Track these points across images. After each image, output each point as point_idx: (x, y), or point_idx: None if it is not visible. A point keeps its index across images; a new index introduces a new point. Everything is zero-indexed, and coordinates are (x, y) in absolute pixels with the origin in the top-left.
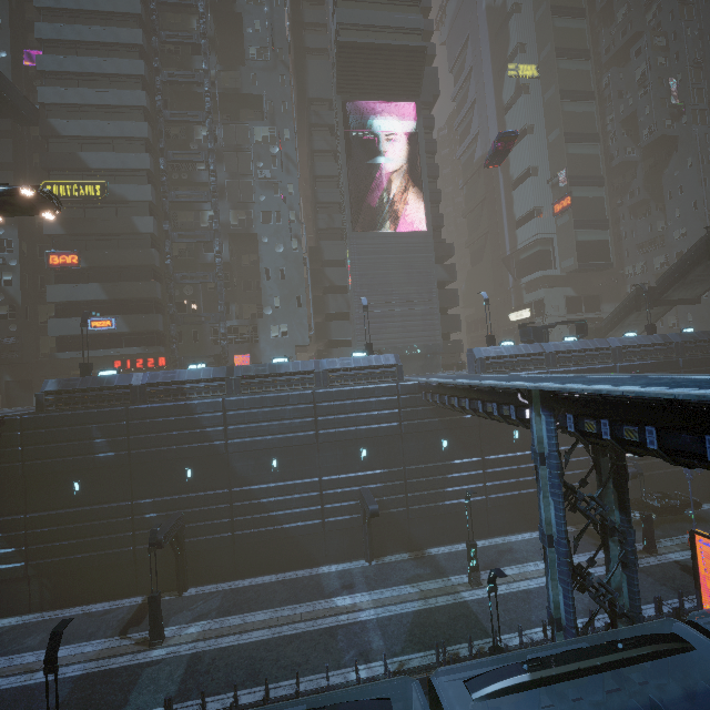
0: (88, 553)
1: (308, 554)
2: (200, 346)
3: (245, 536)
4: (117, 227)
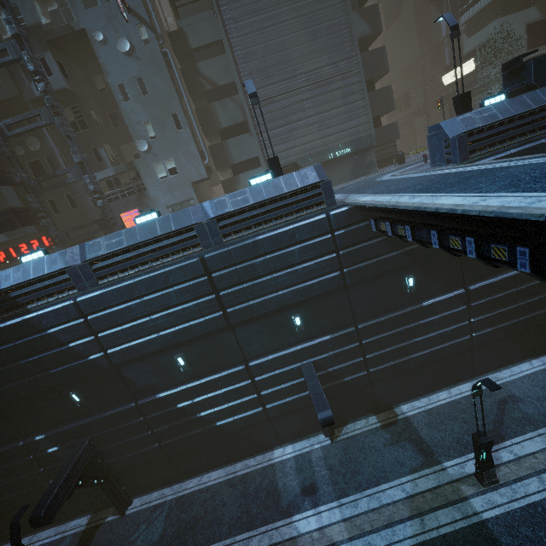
0: (6, 495)
1: (256, 441)
2: (81, 212)
3: (175, 443)
4: None
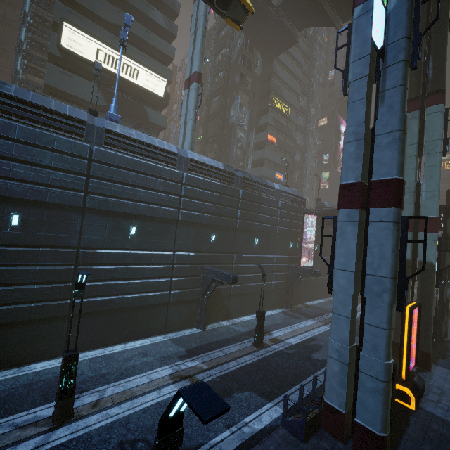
0: None
1: None
2: None
3: None
4: (288, 132)
